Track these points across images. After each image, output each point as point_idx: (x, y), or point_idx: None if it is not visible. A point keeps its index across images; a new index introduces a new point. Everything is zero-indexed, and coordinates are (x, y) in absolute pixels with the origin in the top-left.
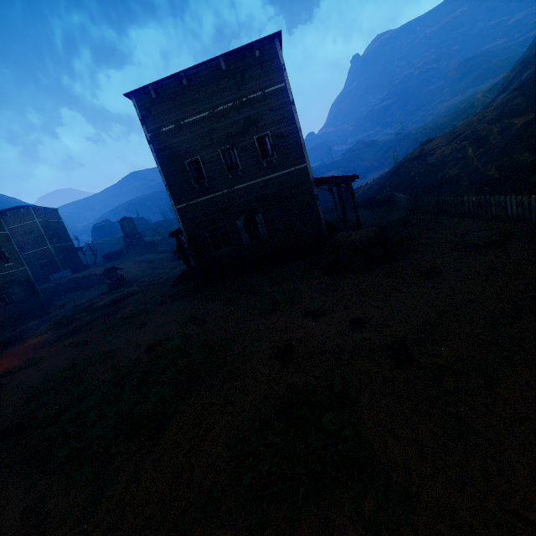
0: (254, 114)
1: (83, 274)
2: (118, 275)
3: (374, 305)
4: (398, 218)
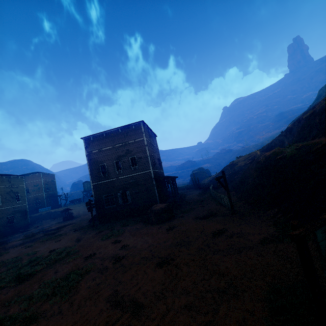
0: (130, 148)
1: (55, 210)
2: (72, 213)
3: (138, 240)
4: (203, 197)
